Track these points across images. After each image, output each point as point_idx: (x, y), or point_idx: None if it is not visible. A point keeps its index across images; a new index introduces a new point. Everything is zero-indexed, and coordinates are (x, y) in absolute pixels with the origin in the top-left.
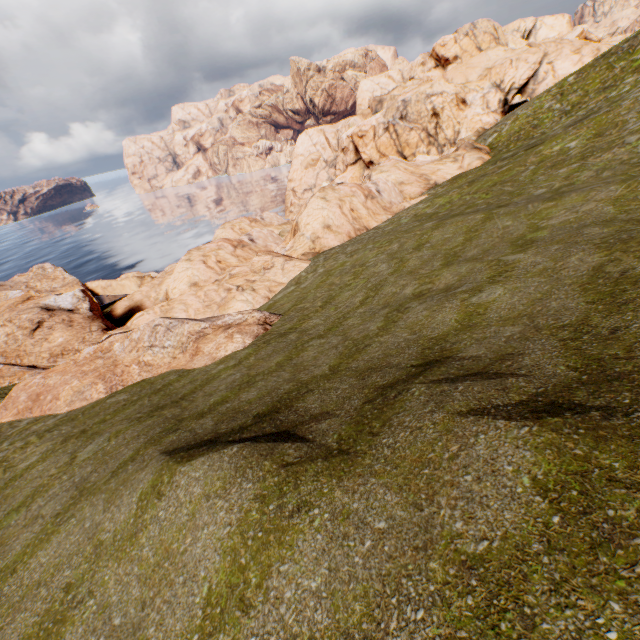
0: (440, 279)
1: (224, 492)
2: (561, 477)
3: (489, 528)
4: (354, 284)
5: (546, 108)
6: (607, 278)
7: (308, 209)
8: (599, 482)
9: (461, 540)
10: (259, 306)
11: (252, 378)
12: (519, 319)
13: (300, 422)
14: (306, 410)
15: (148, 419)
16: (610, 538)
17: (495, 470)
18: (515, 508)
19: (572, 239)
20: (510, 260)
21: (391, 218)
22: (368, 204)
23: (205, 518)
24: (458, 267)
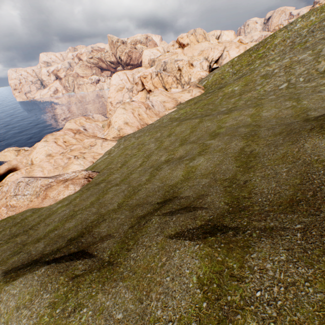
0: (178, 152)
1: (30, 303)
2: (210, 275)
3: (173, 313)
4: (138, 154)
5: (226, 71)
6: (245, 154)
7: (116, 114)
8: (226, 277)
9: (159, 323)
10: (87, 167)
11: (75, 212)
12: (209, 175)
13: (93, 242)
14: (99, 233)
15: (5, 245)
16: (227, 316)
17: (181, 273)
18: (187, 298)
19: (233, 133)
20: (208, 143)
21: (159, 119)
22: (147, 112)
23: (14, 324)
24: (186, 146)
